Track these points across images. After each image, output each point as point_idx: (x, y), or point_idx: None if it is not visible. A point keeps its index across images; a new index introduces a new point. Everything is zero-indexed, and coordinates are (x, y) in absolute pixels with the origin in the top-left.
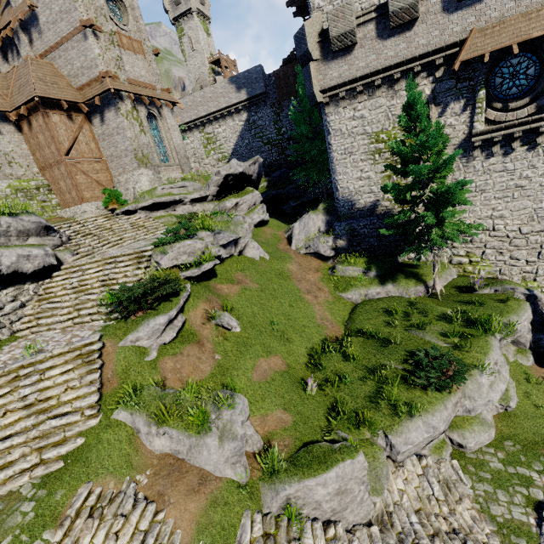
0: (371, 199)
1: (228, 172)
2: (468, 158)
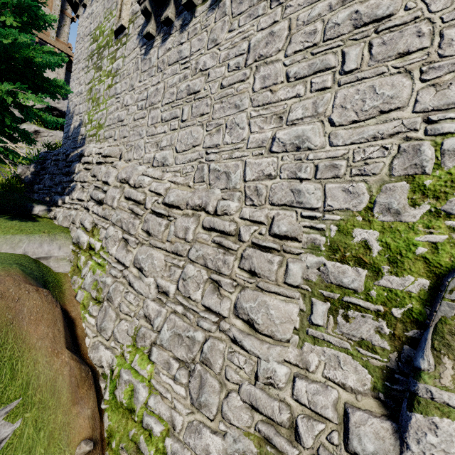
0: (77, 123)
1: (51, 104)
2: (148, 45)
